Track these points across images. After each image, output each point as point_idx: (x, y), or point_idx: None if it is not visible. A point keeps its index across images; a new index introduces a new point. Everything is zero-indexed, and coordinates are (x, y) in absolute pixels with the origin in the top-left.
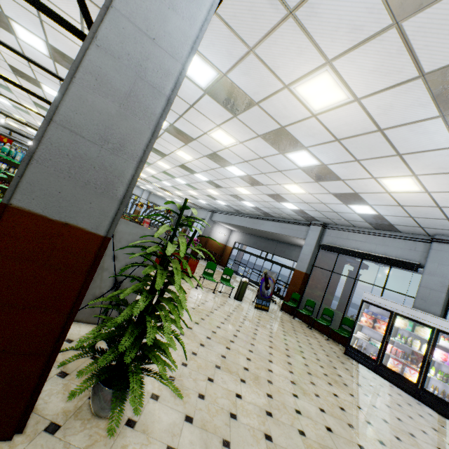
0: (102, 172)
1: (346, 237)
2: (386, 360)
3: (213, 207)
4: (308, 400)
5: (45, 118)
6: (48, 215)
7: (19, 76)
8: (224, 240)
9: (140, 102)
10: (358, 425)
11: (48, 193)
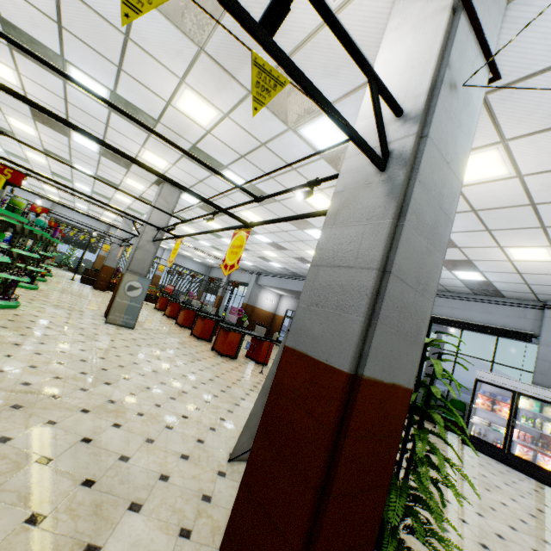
0: (414, 318)
1: (439, 304)
2: (511, 447)
3: (261, 269)
4: (493, 518)
5: (379, 269)
6: (383, 379)
7: (41, 122)
8: (272, 308)
9: (438, 233)
10: (550, 539)
11: (384, 355)
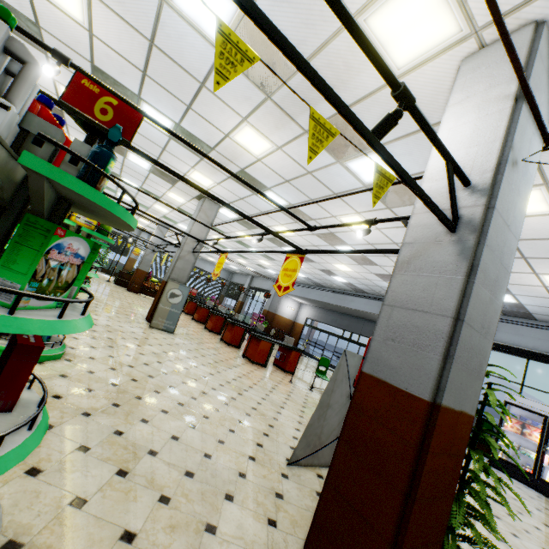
0: (478, 357)
1: None
2: (541, 473)
3: None
4: (528, 540)
5: (453, 317)
6: (454, 407)
7: None
8: (292, 316)
9: (498, 285)
10: None
11: (456, 387)
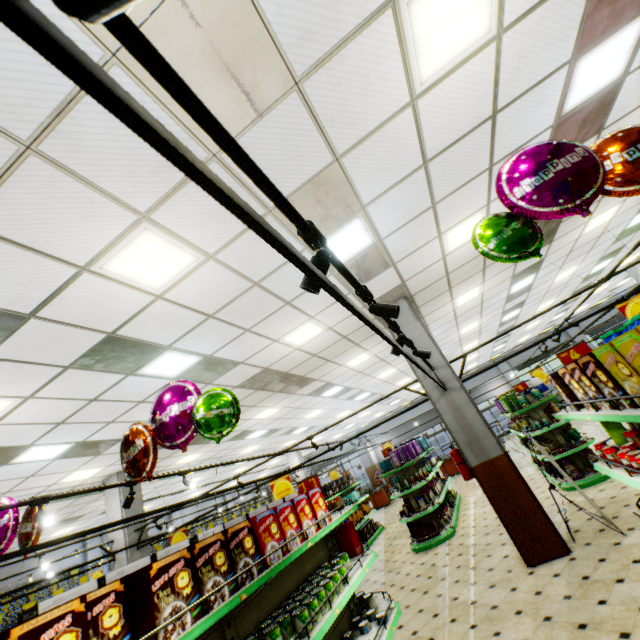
0: None
1: (523, 355)
2: None
3: (369, 424)
4: None
5: None
6: None
7: None
8: (376, 458)
9: None
10: None
11: None
